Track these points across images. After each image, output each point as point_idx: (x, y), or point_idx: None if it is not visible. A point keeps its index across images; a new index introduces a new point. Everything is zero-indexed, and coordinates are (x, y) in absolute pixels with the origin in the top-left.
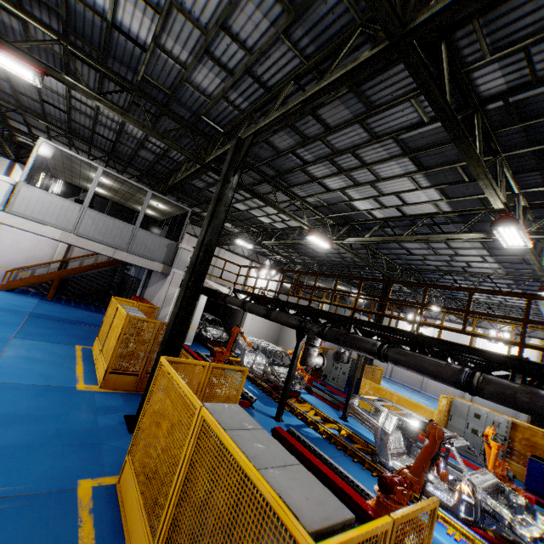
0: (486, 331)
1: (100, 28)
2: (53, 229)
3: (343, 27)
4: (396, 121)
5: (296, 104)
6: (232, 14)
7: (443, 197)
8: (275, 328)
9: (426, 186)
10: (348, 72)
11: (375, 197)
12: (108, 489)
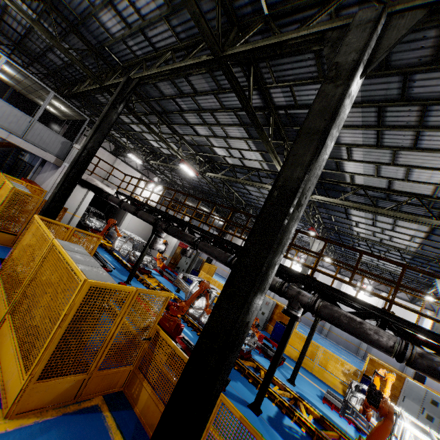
0: (292, 257)
1: None
2: None
3: None
4: (235, 102)
5: (166, 69)
6: None
7: (263, 160)
8: (149, 229)
9: (254, 150)
10: (195, 64)
11: (226, 148)
12: None
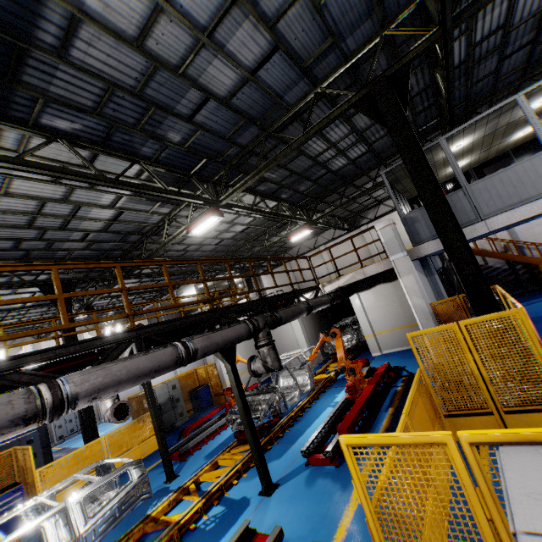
0: None
1: None
2: None
3: None
4: None
5: None
6: None
7: None
8: None
9: None
10: None
11: (87, 190)
12: None
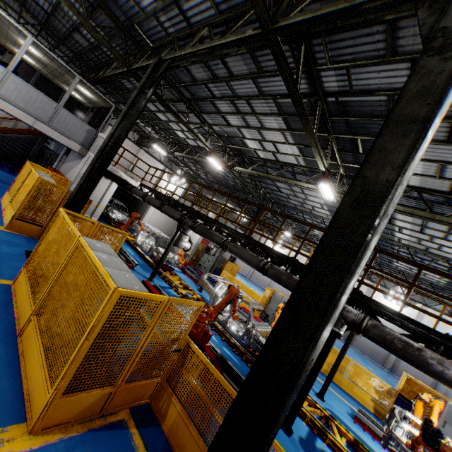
0: None
1: None
2: None
3: (246, 2)
4: (276, 88)
5: (203, 48)
6: None
7: (300, 154)
8: (171, 224)
9: (291, 143)
10: (238, 40)
11: (259, 140)
12: (6, 285)
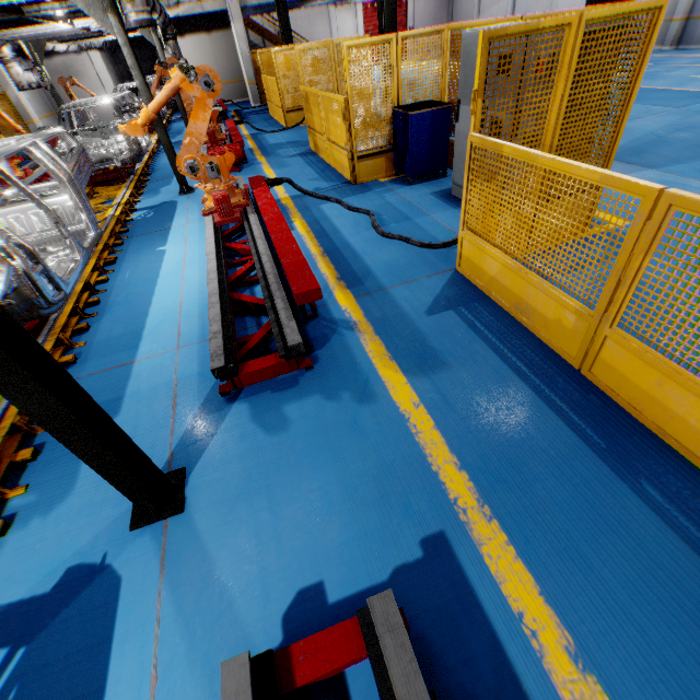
0: None
1: None
2: None
3: None
4: None
5: None
6: None
7: None
8: (226, 52)
9: None
10: None
11: None
12: None
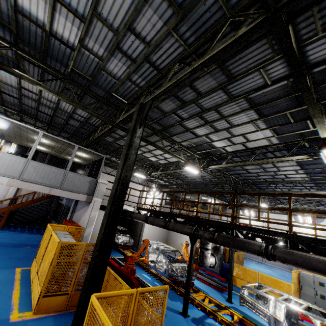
0: (295, 217)
1: (41, 36)
2: (3, 177)
3: (216, 21)
4: (247, 86)
5: (185, 73)
6: (136, 18)
7: (274, 134)
8: (165, 230)
9: (263, 128)
10: (229, 44)
11: (228, 138)
12: None
